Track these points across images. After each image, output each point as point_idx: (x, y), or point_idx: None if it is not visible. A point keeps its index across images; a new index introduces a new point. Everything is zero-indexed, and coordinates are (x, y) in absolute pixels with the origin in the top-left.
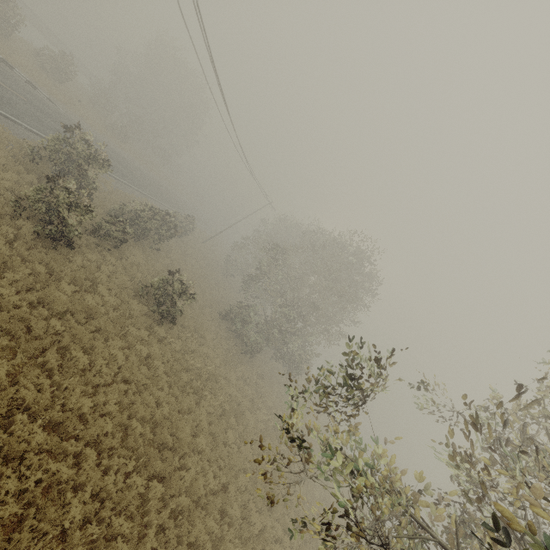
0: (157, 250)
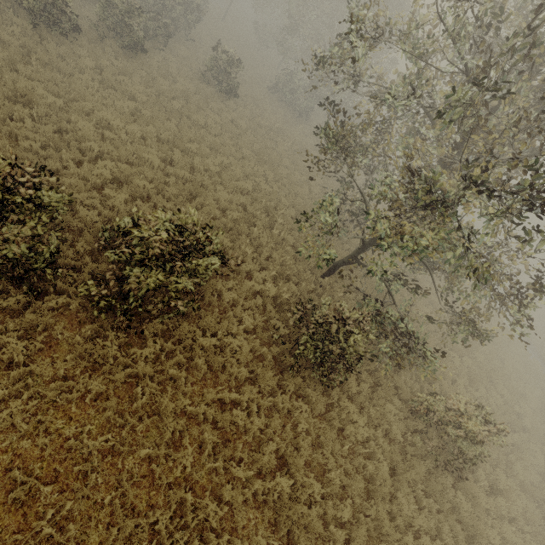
0: (192, 40)
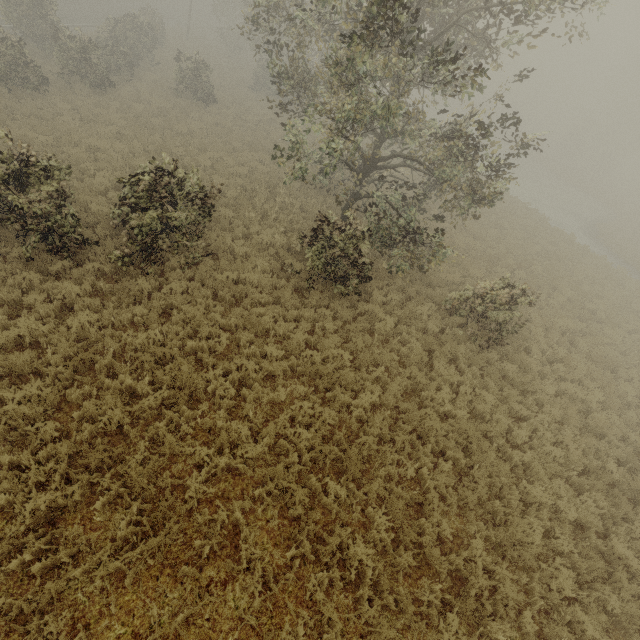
0: (157, 64)
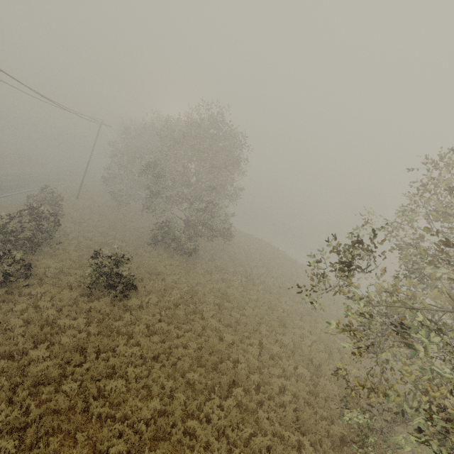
0: (58, 244)
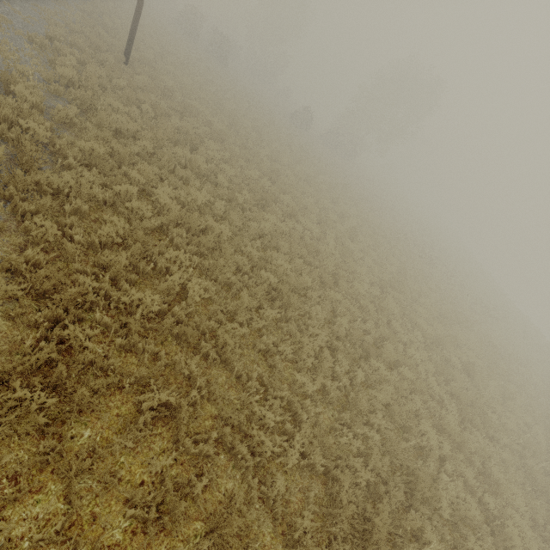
0: None
